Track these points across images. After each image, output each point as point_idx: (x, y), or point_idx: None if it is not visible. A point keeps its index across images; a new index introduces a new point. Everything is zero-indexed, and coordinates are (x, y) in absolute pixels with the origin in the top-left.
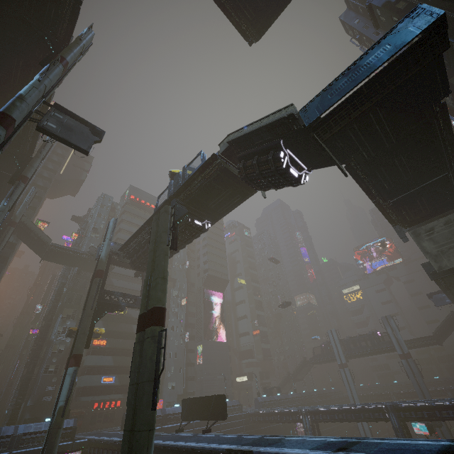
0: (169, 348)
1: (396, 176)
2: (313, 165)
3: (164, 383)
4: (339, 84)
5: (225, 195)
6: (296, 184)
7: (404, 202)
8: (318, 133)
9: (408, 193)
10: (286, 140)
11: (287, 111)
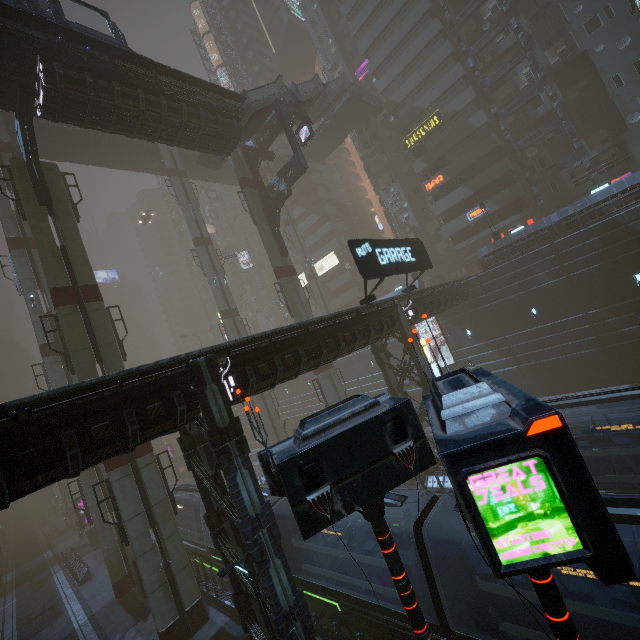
0: (603, 74)
1: None
2: None
3: (630, 141)
4: None
5: None
6: None
7: None
8: None
9: None
10: None
11: None
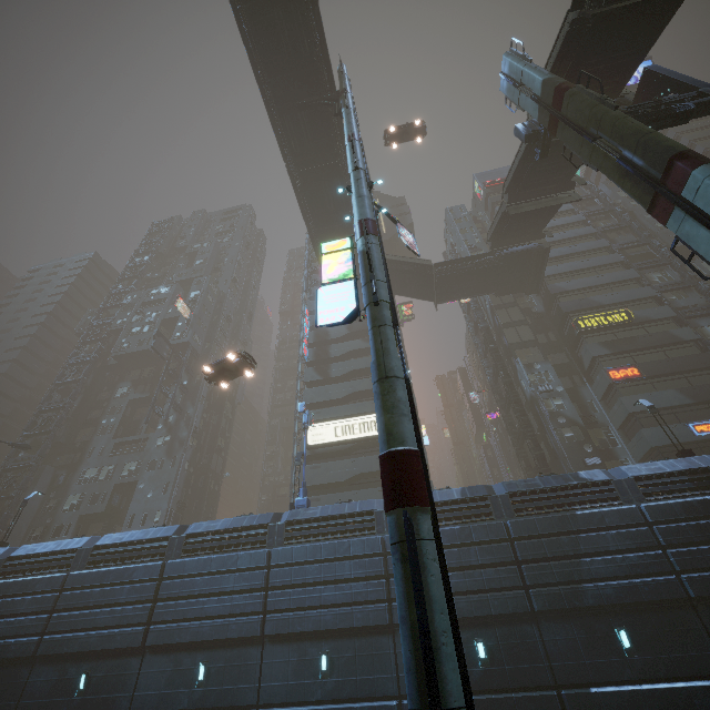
0: None
1: None
2: None
3: None
4: None
5: None
6: None
7: None
8: None
9: None
10: None
11: None
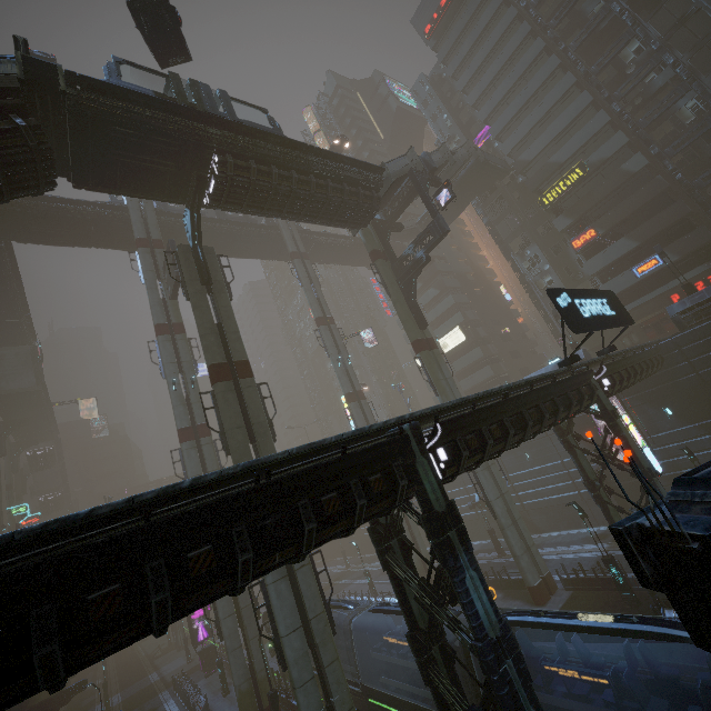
0: None
1: None
2: None
3: None
4: None
5: (130, 157)
6: None
7: None
8: None
9: None
10: None
11: None
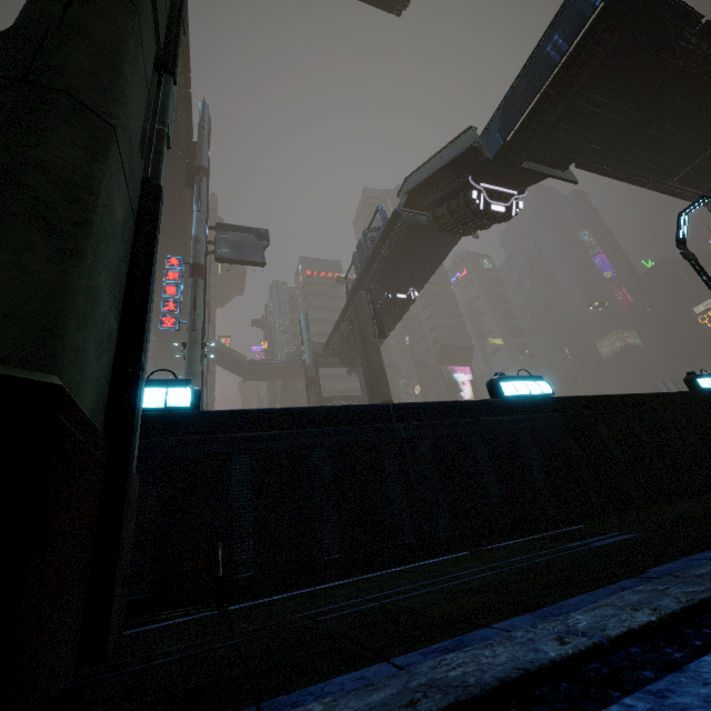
0: None
1: (664, 149)
2: (526, 183)
3: None
4: (518, 93)
5: (424, 253)
6: (505, 219)
7: (701, 172)
8: (510, 159)
9: (701, 158)
10: (477, 172)
11: (466, 136)
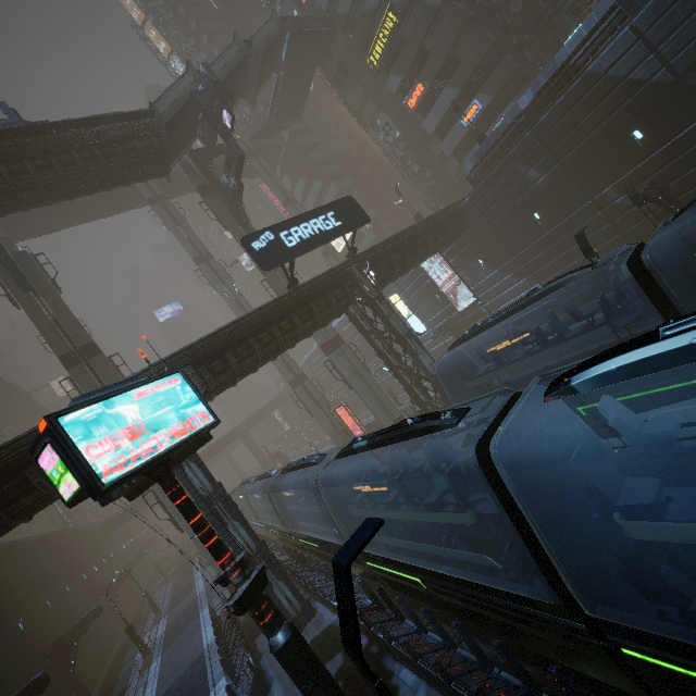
0: None
1: None
2: None
3: None
4: None
5: None
6: None
7: None
8: None
9: None
10: None
11: None
